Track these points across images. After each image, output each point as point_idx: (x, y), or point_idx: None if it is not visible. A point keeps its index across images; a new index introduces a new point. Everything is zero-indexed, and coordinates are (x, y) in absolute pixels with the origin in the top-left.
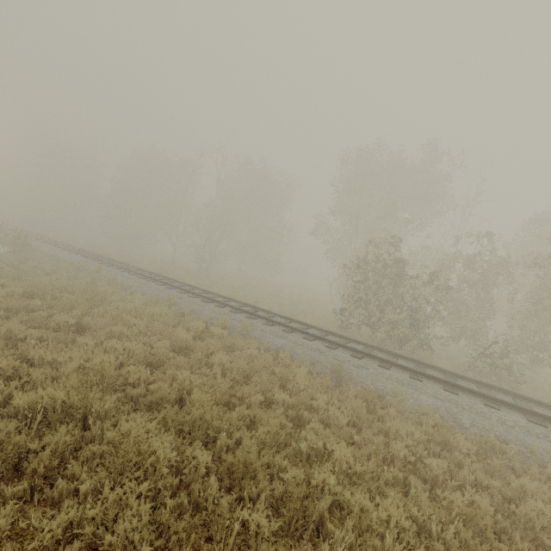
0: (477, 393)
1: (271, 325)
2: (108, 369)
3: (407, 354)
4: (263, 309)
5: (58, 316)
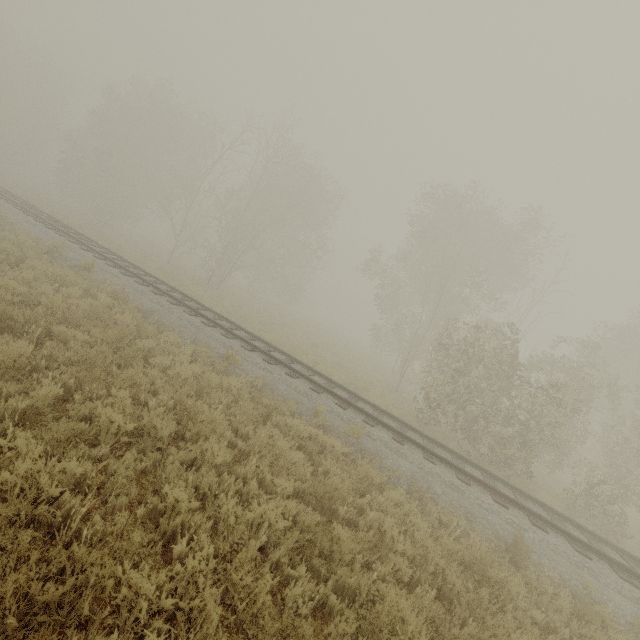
0: None
1: (375, 425)
2: (306, 639)
3: (515, 482)
4: (342, 386)
5: (97, 410)
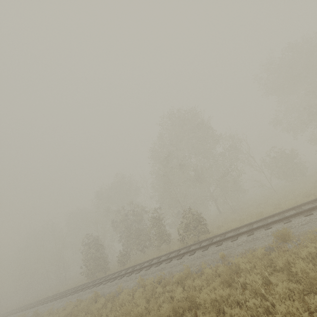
0: (79, 289)
1: (40, 305)
2: None
3: (94, 278)
4: (49, 296)
5: None
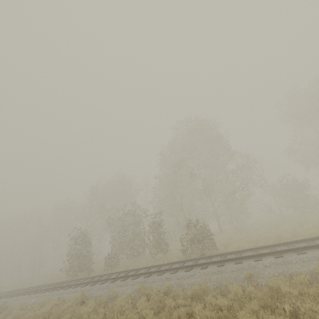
0: (60, 286)
1: (9, 297)
2: None
3: (76, 277)
4: (20, 289)
5: None
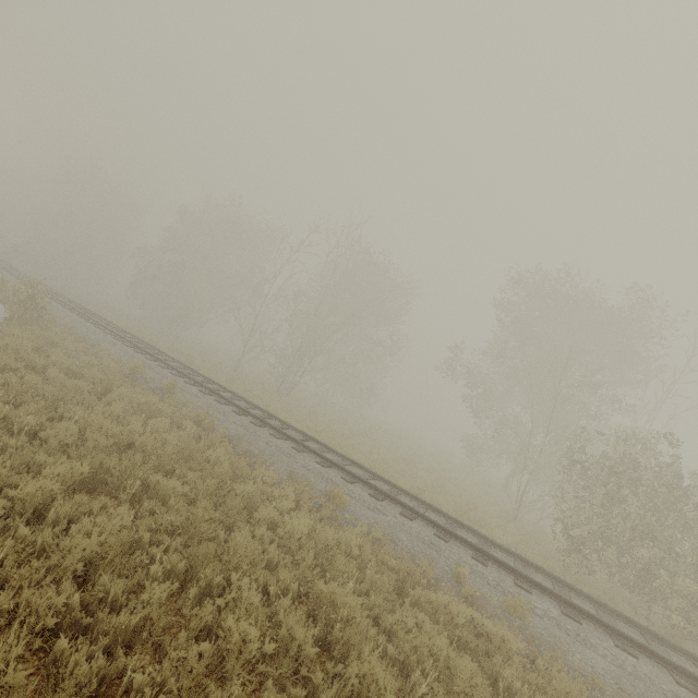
0: None
1: (532, 590)
2: None
3: None
4: (467, 526)
5: (227, 621)
